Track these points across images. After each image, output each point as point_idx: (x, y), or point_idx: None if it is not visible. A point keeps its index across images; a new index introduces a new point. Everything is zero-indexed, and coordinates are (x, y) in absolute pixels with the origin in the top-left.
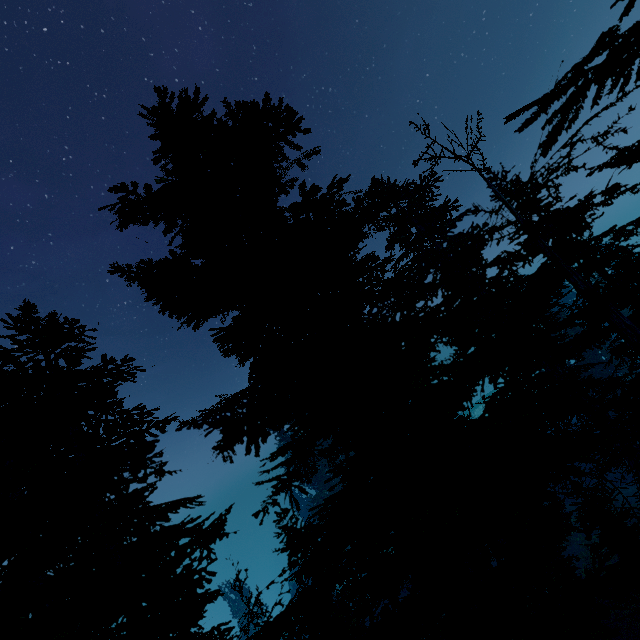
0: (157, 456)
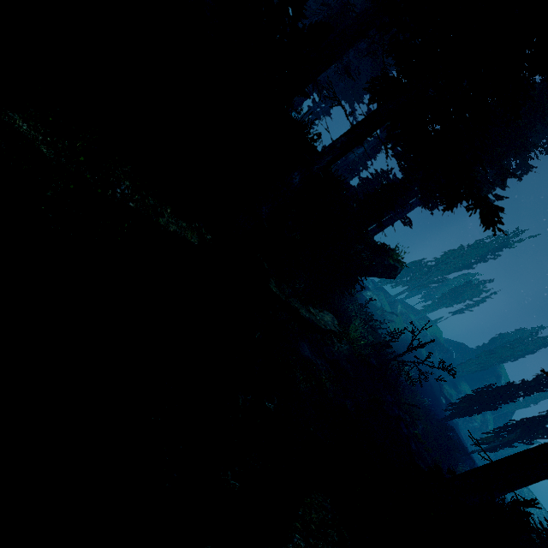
0: None
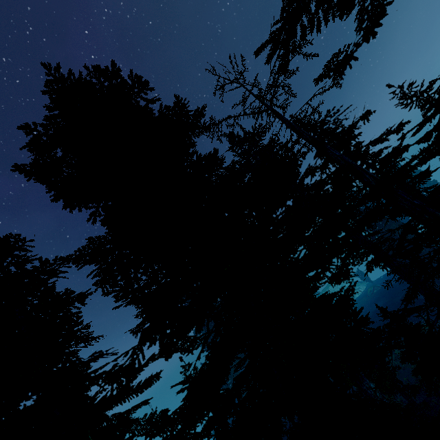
0: (85, 328)
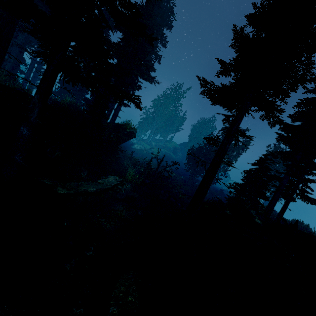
0: None
